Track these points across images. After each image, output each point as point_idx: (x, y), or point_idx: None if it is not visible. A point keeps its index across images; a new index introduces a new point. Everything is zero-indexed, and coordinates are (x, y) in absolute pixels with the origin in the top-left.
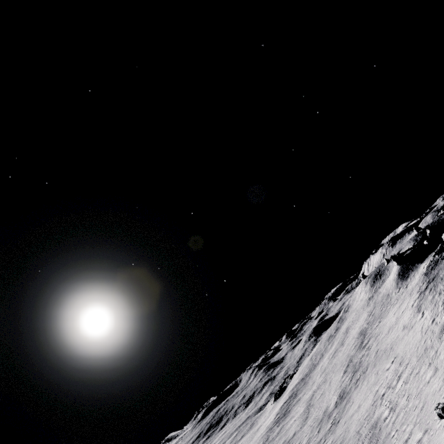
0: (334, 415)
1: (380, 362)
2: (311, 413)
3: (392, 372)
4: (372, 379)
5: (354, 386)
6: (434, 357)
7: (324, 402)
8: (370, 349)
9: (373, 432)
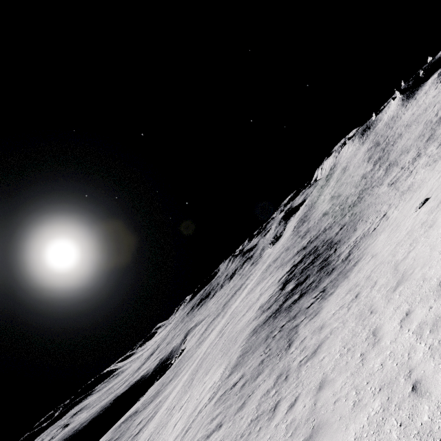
0: (378, 165)
1: (417, 120)
2: (342, 192)
3: (438, 106)
4: (413, 128)
5: (391, 147)
6: None
7: (356, 179)
8: (395, 133)
9: (440, 120)
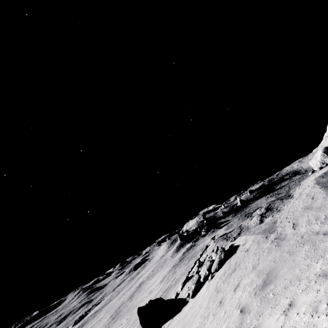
0: None
1: (125, 316)
2: None
3: None
4: None
5: None
6: (134, 326)
7: None
8: (131, 301)
9: None
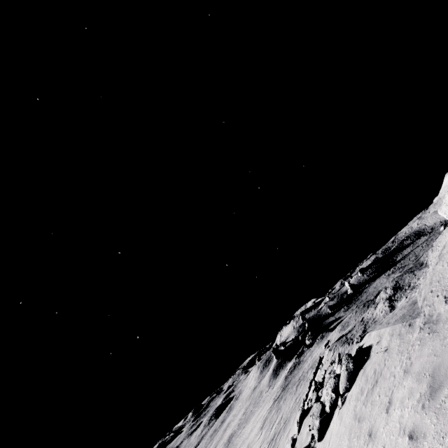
0: None
1: None
2: None
3: None
4: None
5: None
6: None
7: None
8: None
9: None
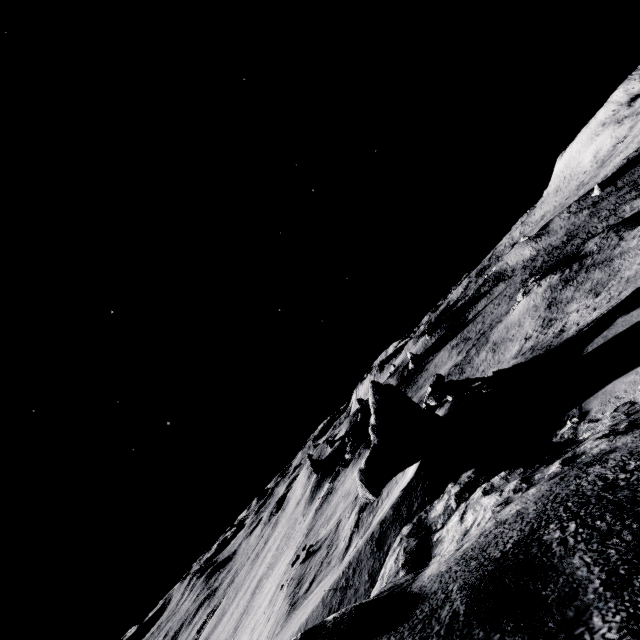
0: None
1: None
2: None
3: None
4: None
5: None
6: None
7: None
8: None
9: None
